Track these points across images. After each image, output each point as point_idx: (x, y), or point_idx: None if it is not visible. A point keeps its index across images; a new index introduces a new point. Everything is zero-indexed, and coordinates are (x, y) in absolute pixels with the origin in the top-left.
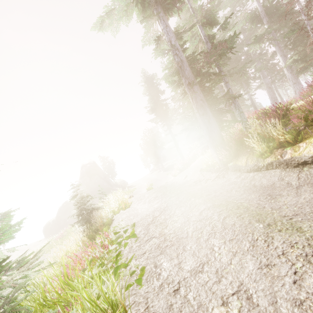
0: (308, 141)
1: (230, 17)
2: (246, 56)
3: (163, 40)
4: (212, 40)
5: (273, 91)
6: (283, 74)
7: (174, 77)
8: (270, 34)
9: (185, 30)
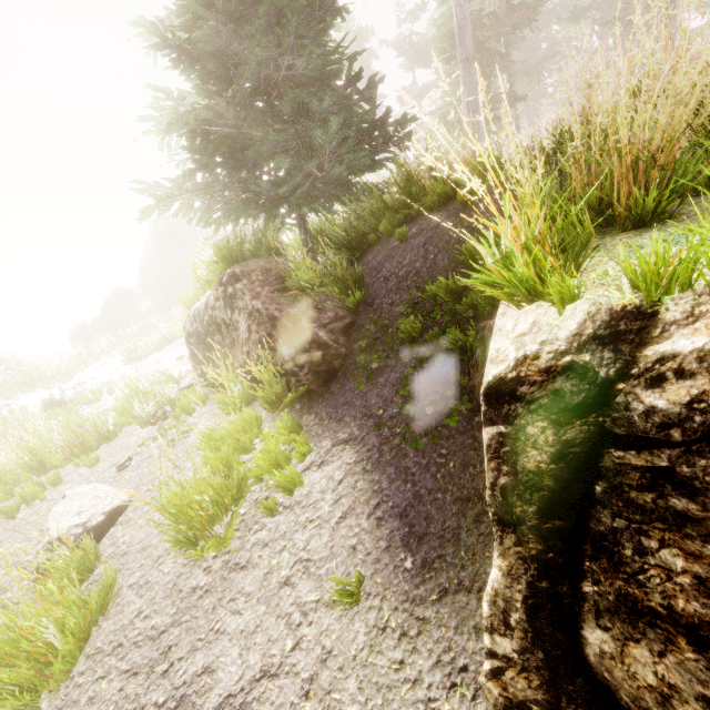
0: None
1: None
2: (551, 45)
3: None
4: None
5: None
6: None
7: (444, 43)
8: (600, 12)
9: None
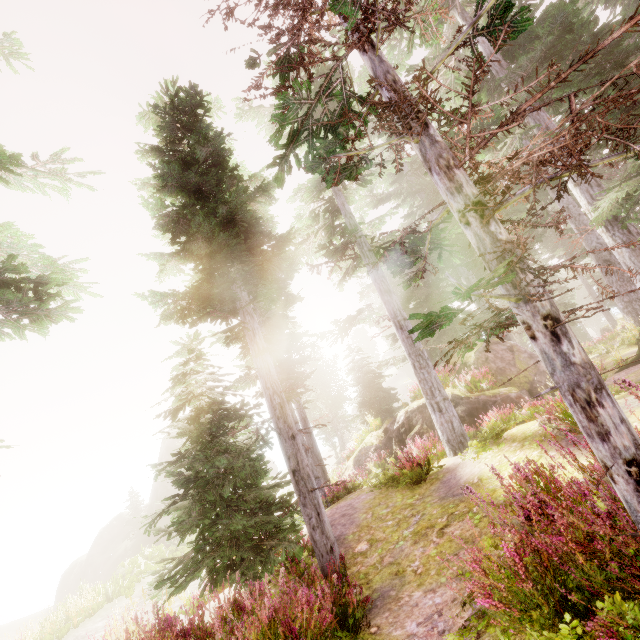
0: None
1: None
2: None
3: None
4: None
5: (620, 271)
6: None
7: None
8: (528, 119)
9: None
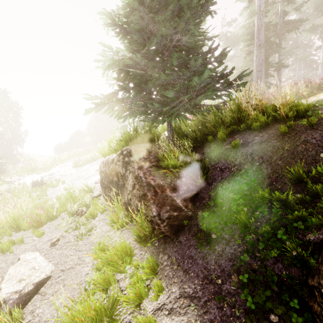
0: (315, 95)
1: (306, 3)
2: (294, 42)
3: (253, 3)
4: (284, 16)
5: None
6: (316, 73)
7: (248, 36)
8: None
9: (275, 2)
